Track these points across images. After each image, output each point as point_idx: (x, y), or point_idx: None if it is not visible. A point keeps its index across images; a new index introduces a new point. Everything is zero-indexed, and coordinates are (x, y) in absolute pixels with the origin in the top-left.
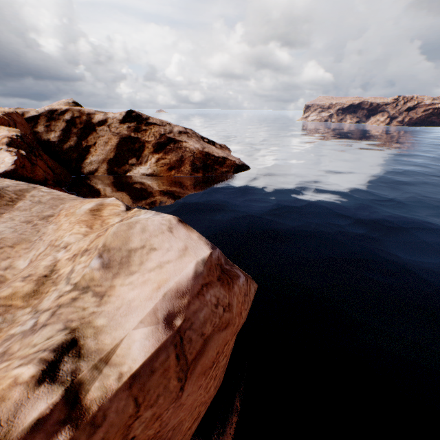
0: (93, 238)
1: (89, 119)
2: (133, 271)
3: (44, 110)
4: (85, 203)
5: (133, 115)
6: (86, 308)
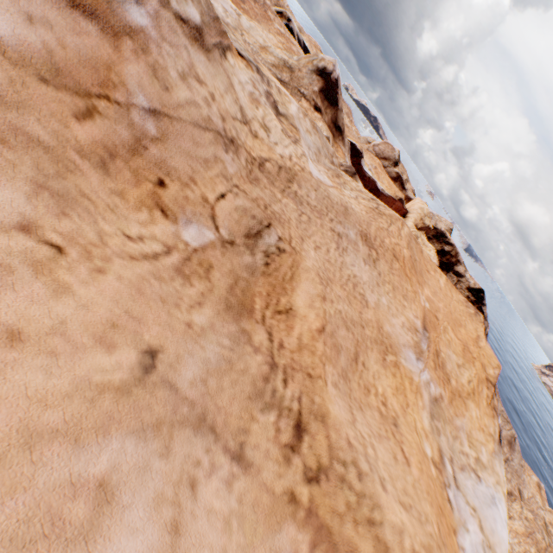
0: (552, 518)
1: (454, 263)
2: None
3: (440, 228)
4: (532, 473)
5: (480, 294)
6: None
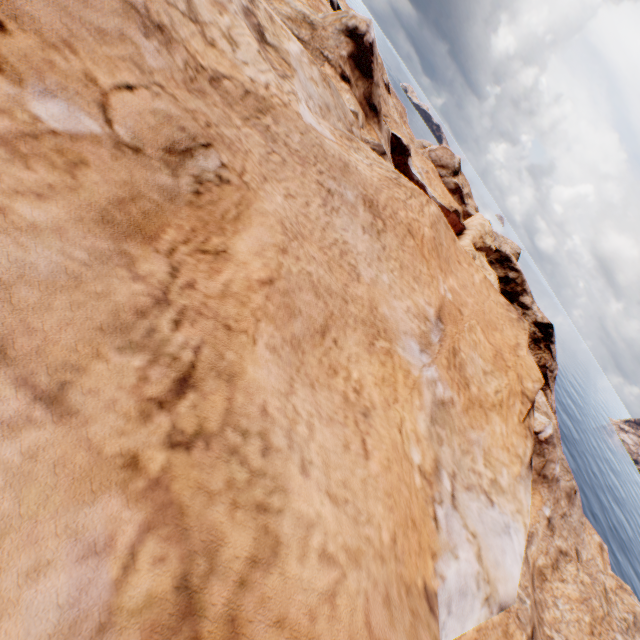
0: (614, 584)
1: (520, 293)
2: (639, 636)
3: (504, 250)
4: (594, 532)
5: (548, 330)
6: (631, 637)
